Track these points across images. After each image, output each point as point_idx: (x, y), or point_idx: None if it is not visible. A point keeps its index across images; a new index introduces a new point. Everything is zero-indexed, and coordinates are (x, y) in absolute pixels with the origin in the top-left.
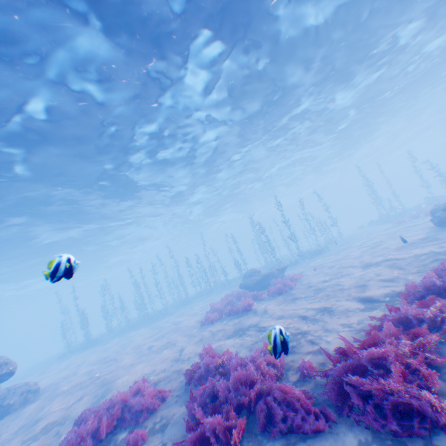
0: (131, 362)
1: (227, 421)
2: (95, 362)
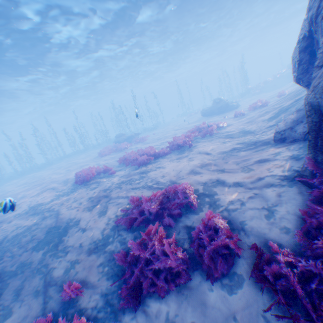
0: (63, 174)
1: (146, 156)
2: (21, 185)
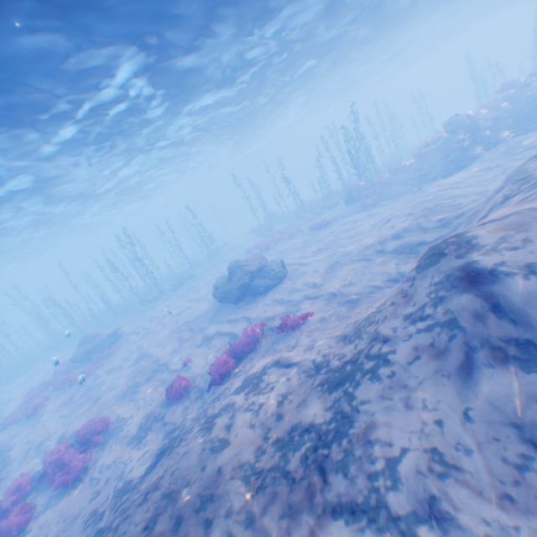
0: None
1: None
2: None
